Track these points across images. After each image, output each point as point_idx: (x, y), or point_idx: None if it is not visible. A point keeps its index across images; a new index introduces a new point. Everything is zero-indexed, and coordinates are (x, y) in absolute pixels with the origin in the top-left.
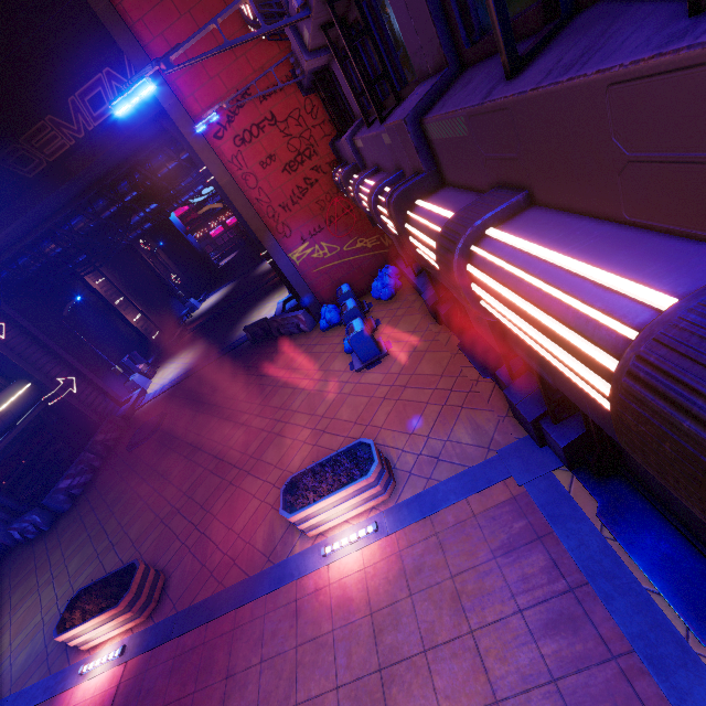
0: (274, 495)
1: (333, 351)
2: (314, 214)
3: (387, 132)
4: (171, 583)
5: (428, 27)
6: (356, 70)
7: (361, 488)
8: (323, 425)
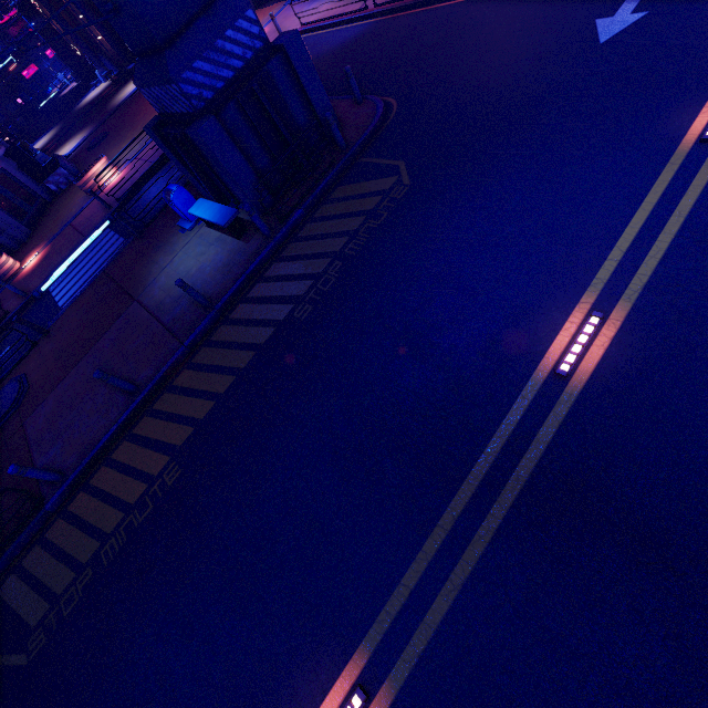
0: None
1: None
2: None
3: None
4: None
5: None
6: None
7: None
8: None
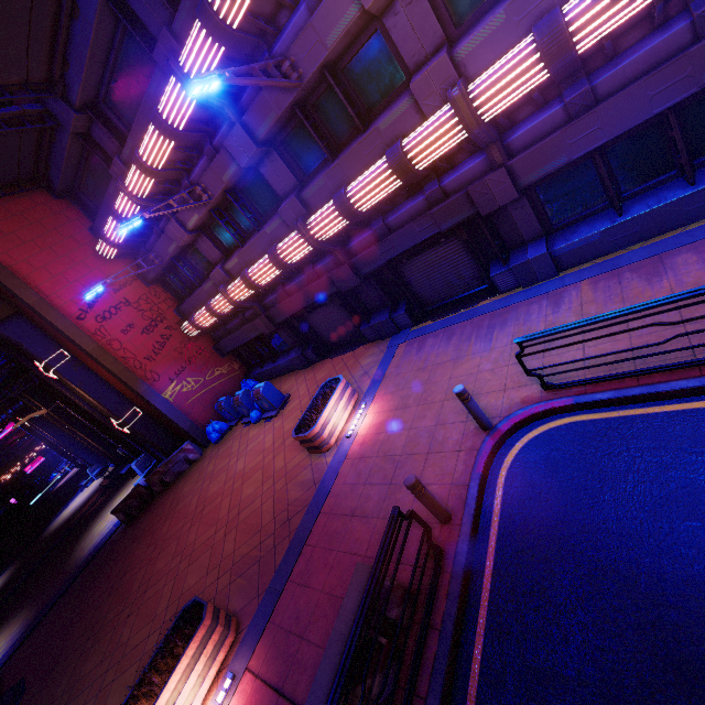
0: (281, 483)
1: (241, 435)
2: (176, 358)
3: (280, 214)
4: (235, 606)
5: (290, 177)
6: (243, 213)
7: (342, 390)
8: (280, 441)
